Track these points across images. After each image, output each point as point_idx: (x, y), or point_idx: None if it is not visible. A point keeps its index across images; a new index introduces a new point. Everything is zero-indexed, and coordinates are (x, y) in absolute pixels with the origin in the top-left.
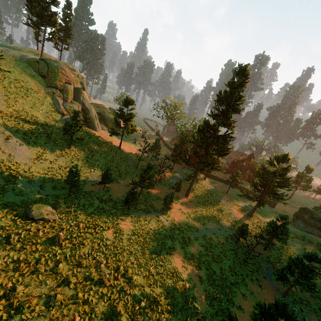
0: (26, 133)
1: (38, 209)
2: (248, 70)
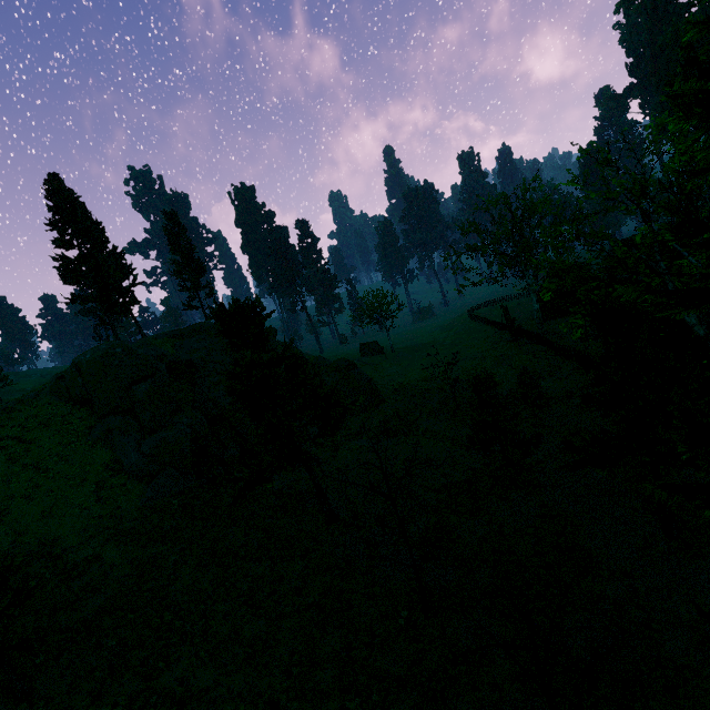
0: None
1: None
2: None
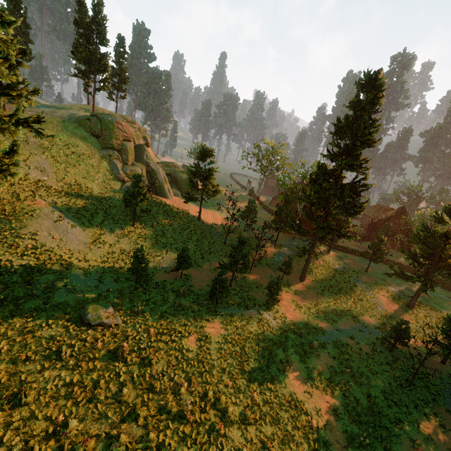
0: (80, 211)
1: (96, 311)
2: (380, 78)
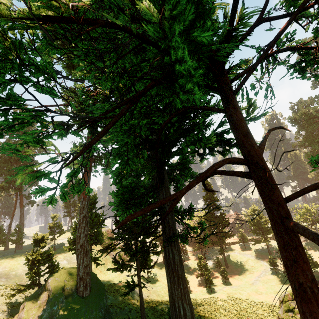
0: None
1: None
2: (208, 182)
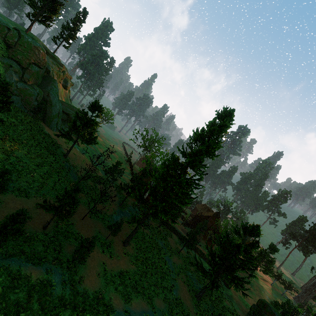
0: None
1: None
2: (232, 115)
